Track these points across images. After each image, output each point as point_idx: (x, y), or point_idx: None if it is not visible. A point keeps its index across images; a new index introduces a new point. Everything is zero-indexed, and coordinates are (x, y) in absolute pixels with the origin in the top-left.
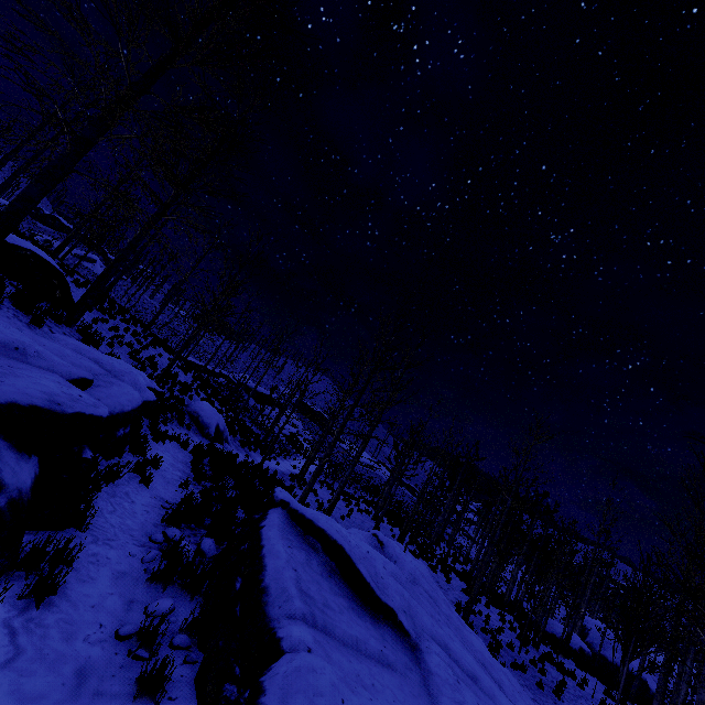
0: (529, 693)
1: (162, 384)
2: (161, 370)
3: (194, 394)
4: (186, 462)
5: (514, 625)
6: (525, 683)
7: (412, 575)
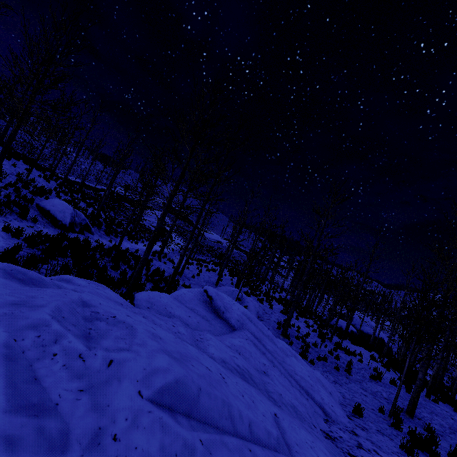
0: (331, 377)
1: (3, 185)
2: (4, 174)
3: (54, 197)
4: (6, 249)
5: (314, 326)
6: (327, 369)
7: (239, 321)
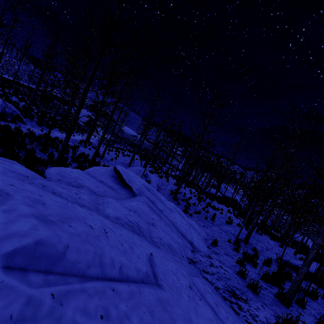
0: (201, 223)
1: None
2: None
3: None
4: None
5: (195, 193)
6: (200, 219)
7: (139, 190)
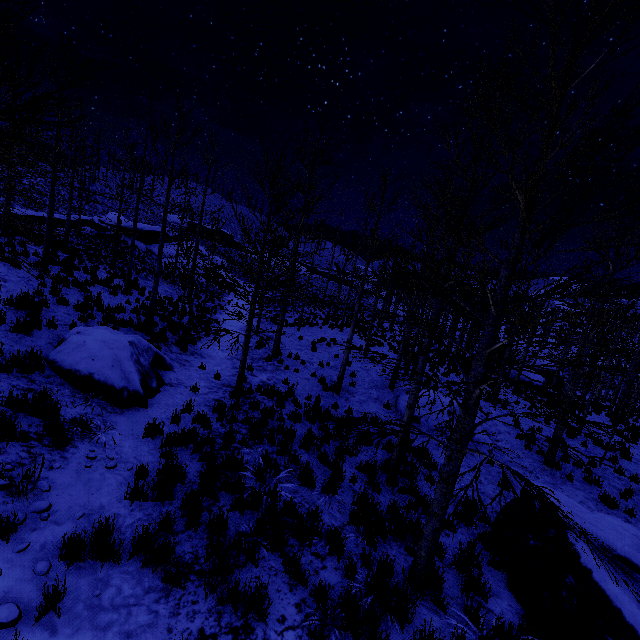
0: None
1: None
2: None
3: (56, 307)
4: None
5: (523, 403)
6: None
7: None
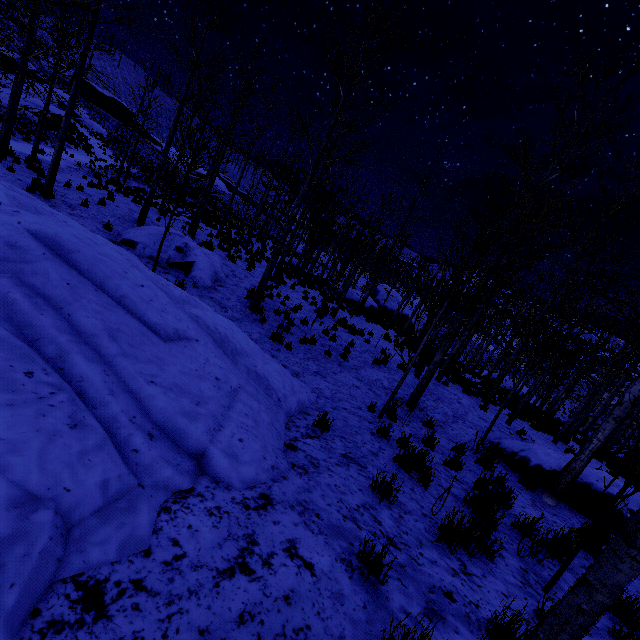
0: (313, 366)
1: None
2: None
3: None
4: None
5: (319, 299)
6: (312, 356)
7: None
